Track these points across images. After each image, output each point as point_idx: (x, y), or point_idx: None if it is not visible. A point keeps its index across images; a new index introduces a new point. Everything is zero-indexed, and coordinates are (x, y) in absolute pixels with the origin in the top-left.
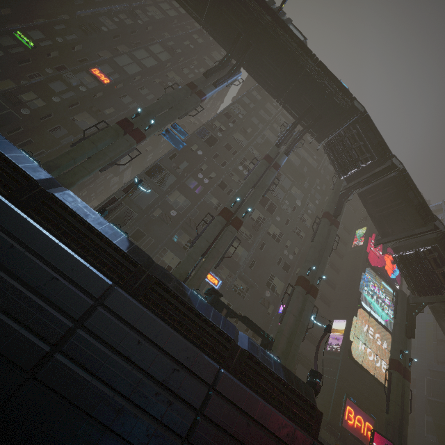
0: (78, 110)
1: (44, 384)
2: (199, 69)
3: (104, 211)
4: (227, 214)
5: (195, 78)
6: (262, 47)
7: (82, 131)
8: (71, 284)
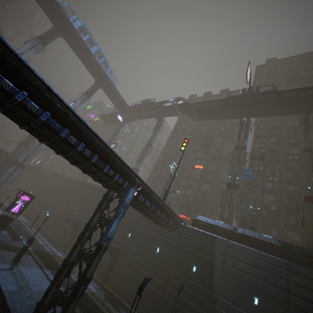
0: (200, 185)
1: (295, 307)
2: (225, 127)
3: (252, 228)
4: (309, 199)
5: (227, 133)
6: (254, 108)
7: (207, 192)
8: (273, 265)
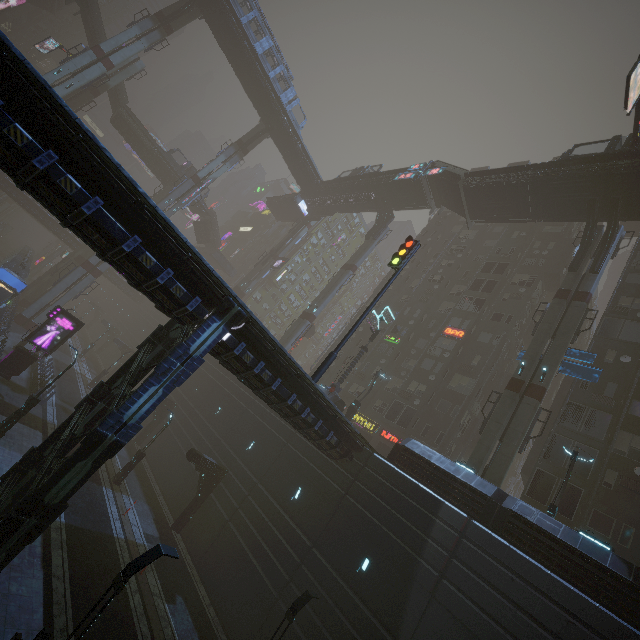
0: (449, 376)
1: None
2: (547, 247)
3: (554, 508)
4: None
5: (548, 262)
6: (638, 190)
7: (462, 396)
8: (590, 630)
